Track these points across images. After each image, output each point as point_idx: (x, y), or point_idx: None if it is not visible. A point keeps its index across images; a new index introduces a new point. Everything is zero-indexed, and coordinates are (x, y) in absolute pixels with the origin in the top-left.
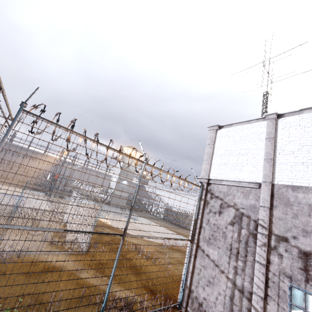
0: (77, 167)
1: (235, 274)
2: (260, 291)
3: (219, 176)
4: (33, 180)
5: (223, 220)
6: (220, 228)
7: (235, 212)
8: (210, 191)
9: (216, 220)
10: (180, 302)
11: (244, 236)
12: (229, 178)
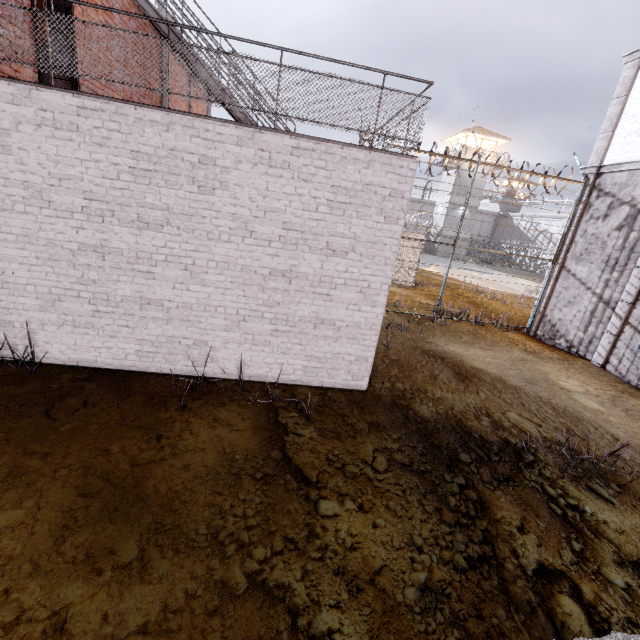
0: None
1: (605, 288)
2: (629, 297)
3: (619, 157)
4: None
5: (606, 226)
6: (599, 238)
7: (628, 211)
8: (599, 186)
9: (597, 228)
10: (528, 326)
11: (632, 241)
12: (637, 157)
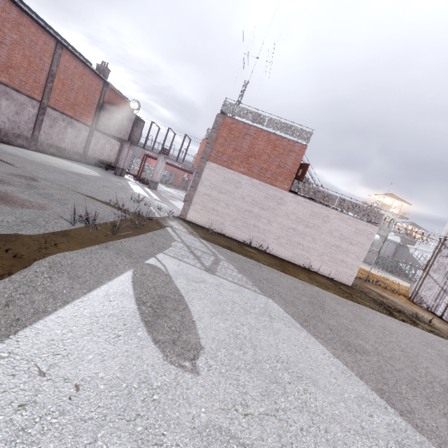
0: None
1: (444, 284)
2: None
3: None
4: None
5: (446, 260)
6: (443, 264)
7: None
8: (445, 244)
9: (443, 260)
10: (409, 297)
11: None
12: None
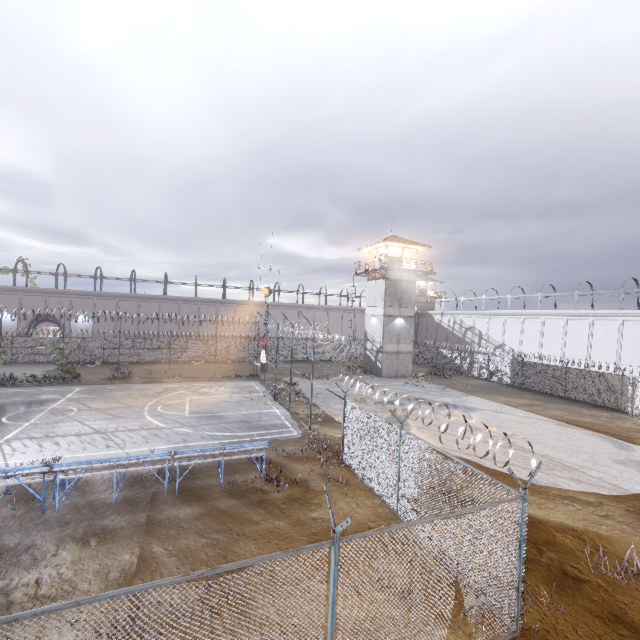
0: (287, 310)
1: None
2: None
3: None
4: (226, 354)
5: None
6: None
7: None
8: None
9: None
10: None
11: None
12: None
